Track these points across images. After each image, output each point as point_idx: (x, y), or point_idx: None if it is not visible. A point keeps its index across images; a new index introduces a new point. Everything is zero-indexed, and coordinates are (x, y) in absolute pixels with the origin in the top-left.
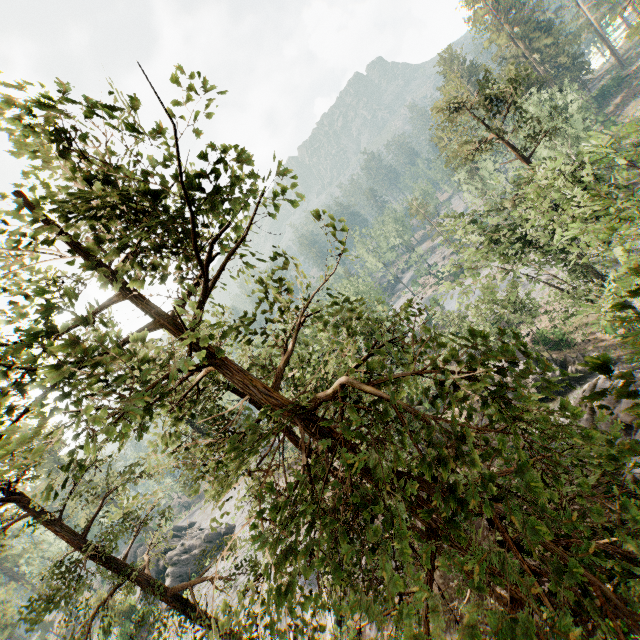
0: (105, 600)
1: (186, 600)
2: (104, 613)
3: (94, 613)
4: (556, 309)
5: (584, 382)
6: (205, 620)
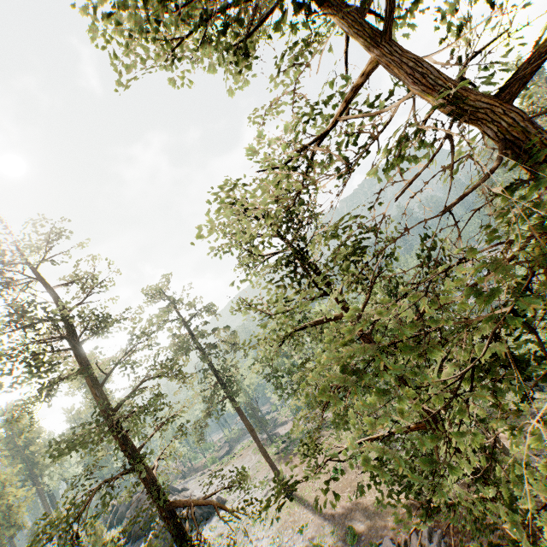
0: (112, 478)
1: (183, 518)
2: (90, 542)
3: (99, 485)
4: None
5: None
6: (201, 544)
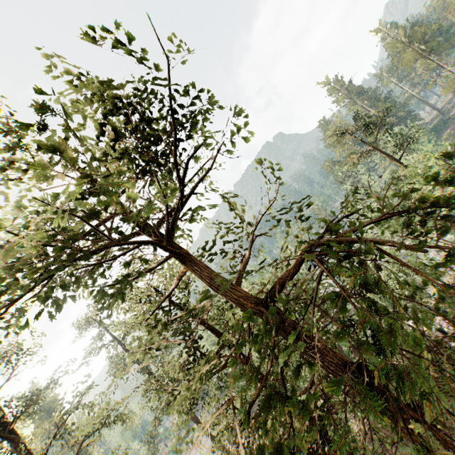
0: None
1: None
2: None
3: None
4: (451, 272)
5: None
6: None
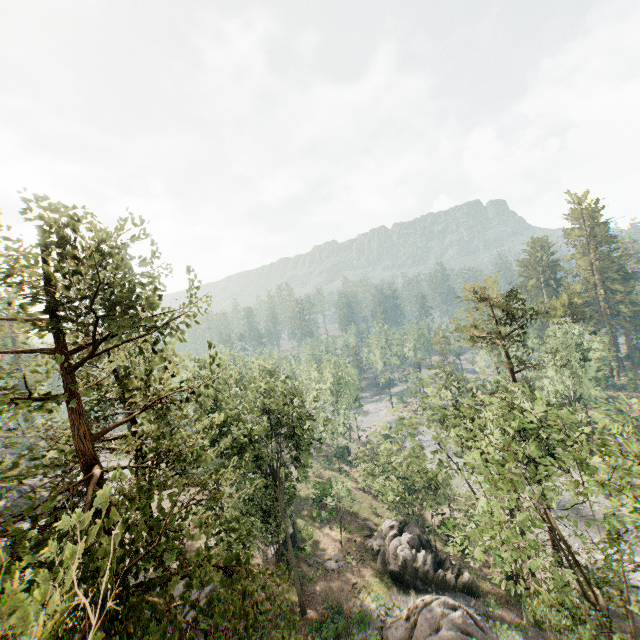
0: None
1: None
2: None
3: None
4: None
5: (442, 593)
6: None
